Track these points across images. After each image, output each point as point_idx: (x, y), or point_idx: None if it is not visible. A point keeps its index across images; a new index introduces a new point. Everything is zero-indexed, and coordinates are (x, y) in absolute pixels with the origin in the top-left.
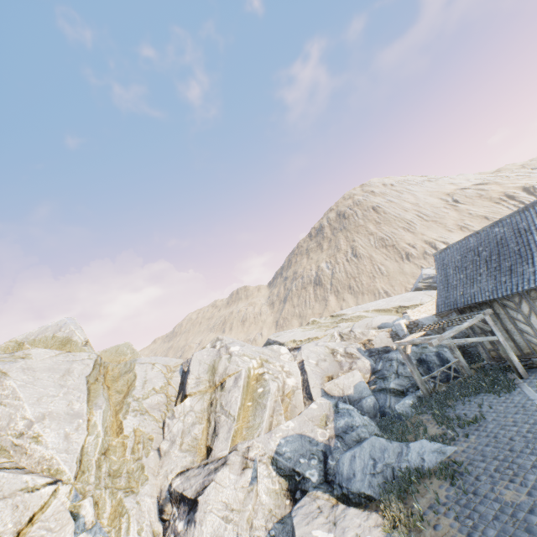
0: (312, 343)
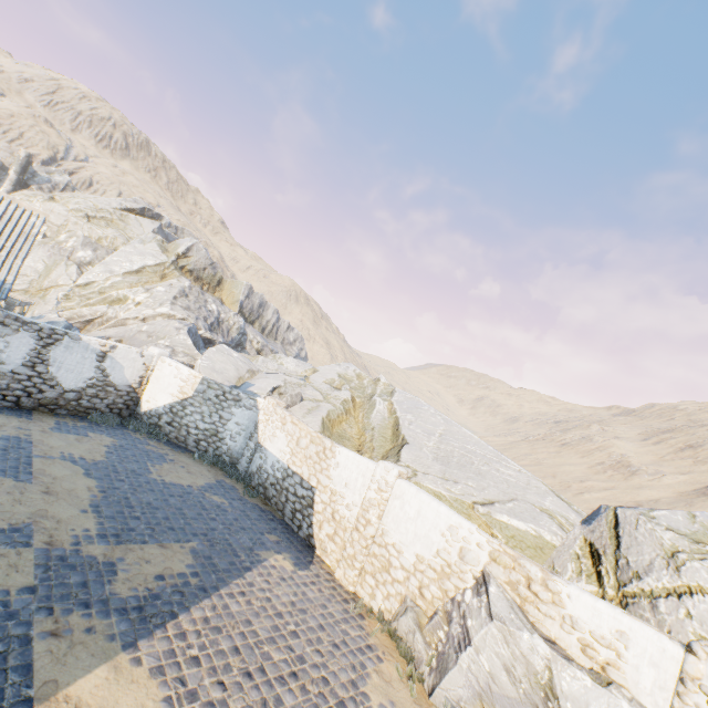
0: (179, 325)
